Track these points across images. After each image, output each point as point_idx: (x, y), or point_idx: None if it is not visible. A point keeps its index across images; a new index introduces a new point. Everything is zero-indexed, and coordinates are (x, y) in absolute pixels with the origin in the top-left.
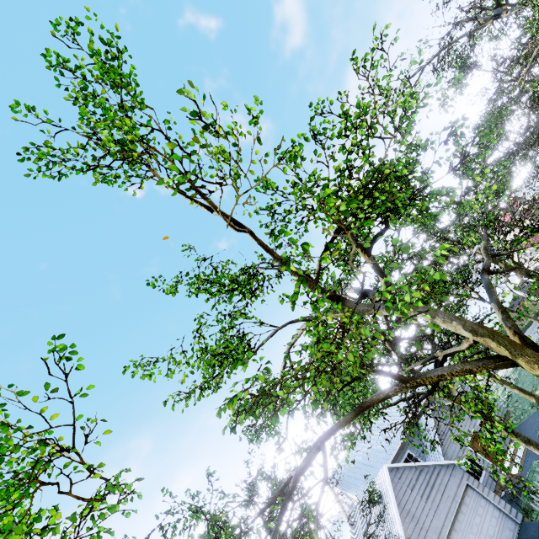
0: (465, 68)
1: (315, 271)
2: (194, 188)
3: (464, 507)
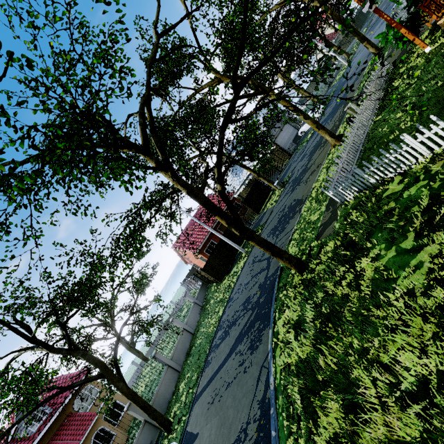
0: None
1: None
2: None
3: (284, 127)
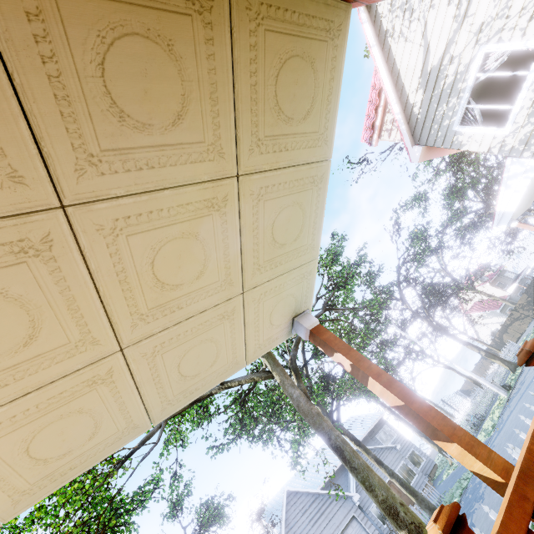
0: None
1: None
2: None
3: None
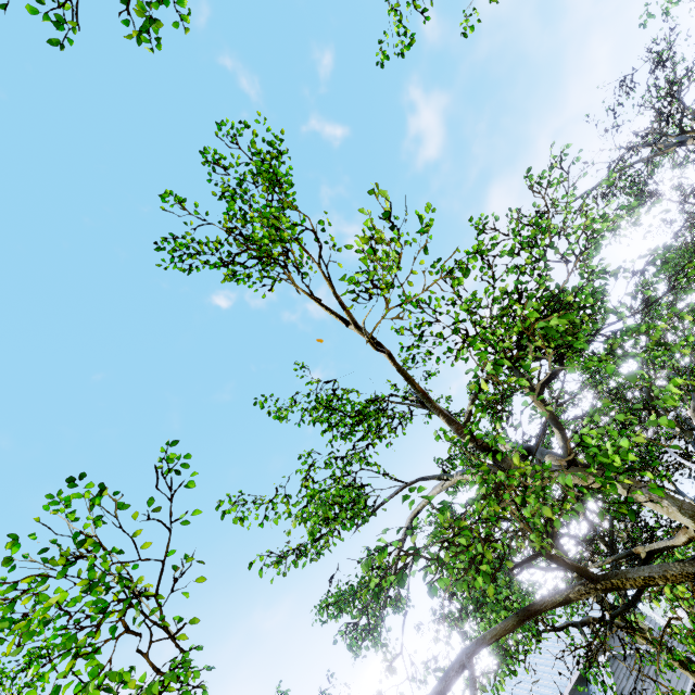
0: (642, 196)
1: (455, 416)
2: (336, 295)
3: None
